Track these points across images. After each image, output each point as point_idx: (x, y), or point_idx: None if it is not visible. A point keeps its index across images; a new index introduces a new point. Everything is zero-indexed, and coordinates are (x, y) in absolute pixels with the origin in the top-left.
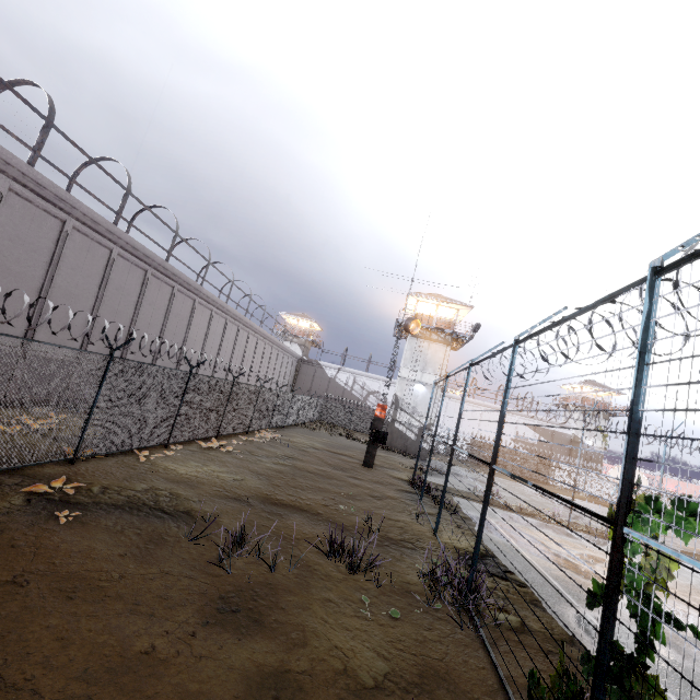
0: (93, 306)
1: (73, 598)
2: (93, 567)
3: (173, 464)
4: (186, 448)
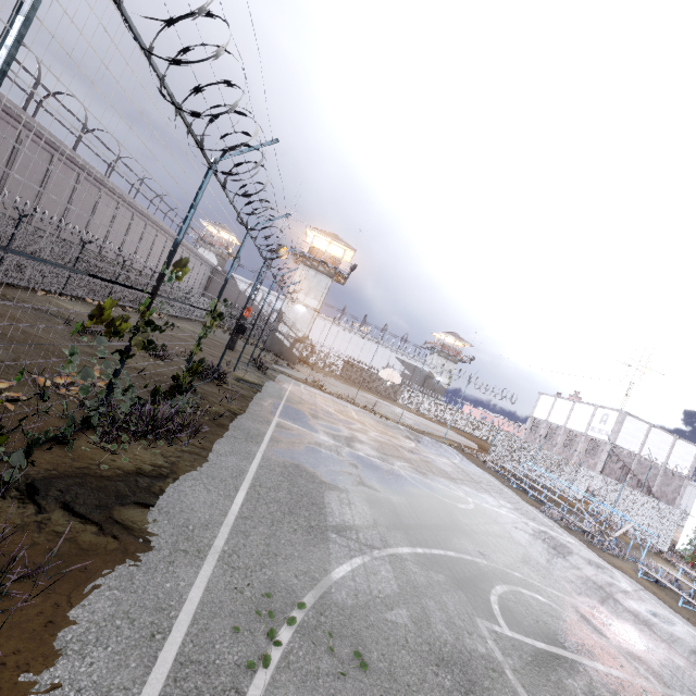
0: (1, 177)
1: (3, 318)
2: (11, 315)
3: (63, 303)
4: (76, 301)
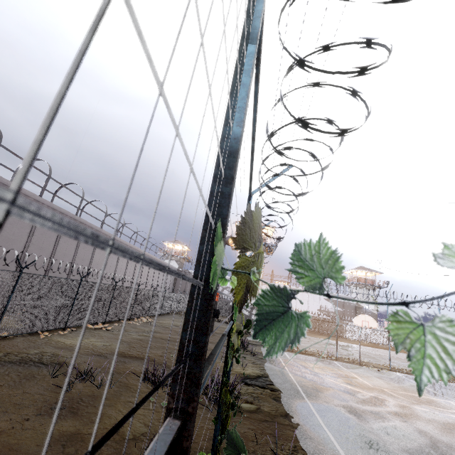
0: (24, 246)
1: None
2: None
3: (64, 339)
4: (78, 330)
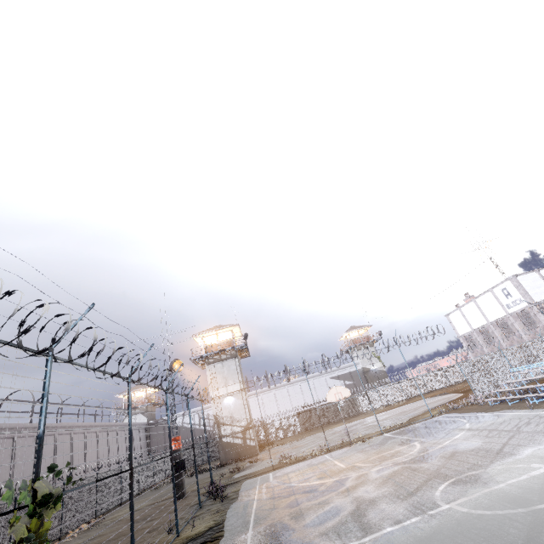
0: None
1: None
2: None
3: None
4: None
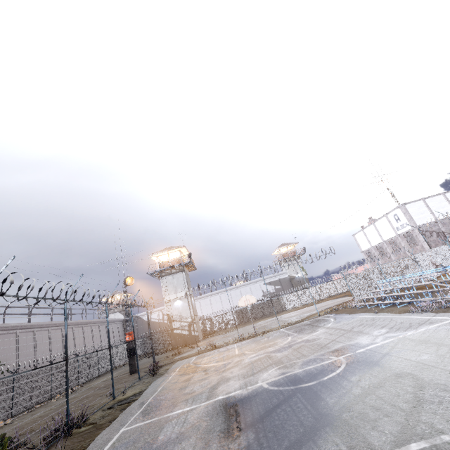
0: None
1: None
2: None
3: None
4: None
